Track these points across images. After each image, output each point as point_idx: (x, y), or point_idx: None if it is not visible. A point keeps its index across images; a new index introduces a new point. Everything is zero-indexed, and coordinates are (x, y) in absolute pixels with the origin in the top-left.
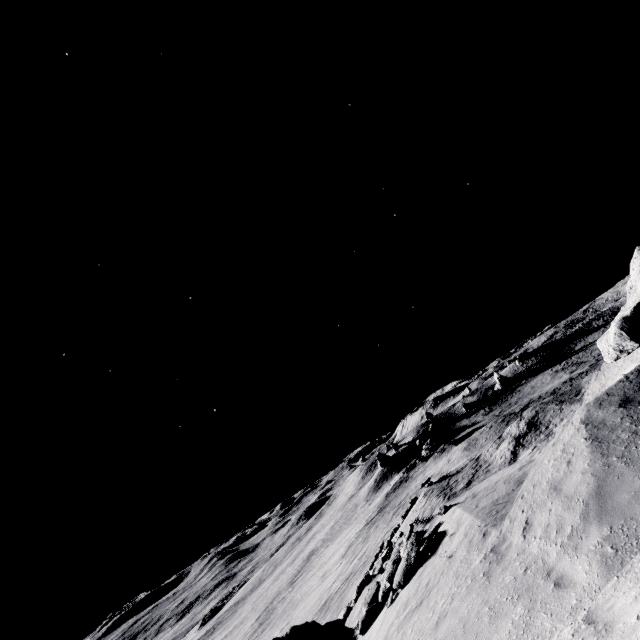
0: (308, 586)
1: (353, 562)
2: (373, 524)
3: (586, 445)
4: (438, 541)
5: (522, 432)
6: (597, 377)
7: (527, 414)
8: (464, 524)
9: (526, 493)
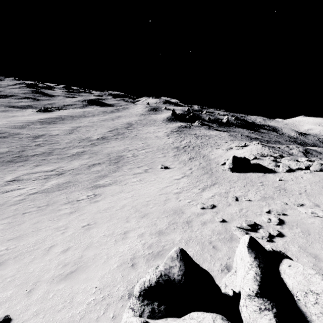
0: (147, 136)
1: (183, 142)
2: (180, 134)
3: None
4: None
5: (304, 152)
6: None
7: (301, 147)
8: None
9: None
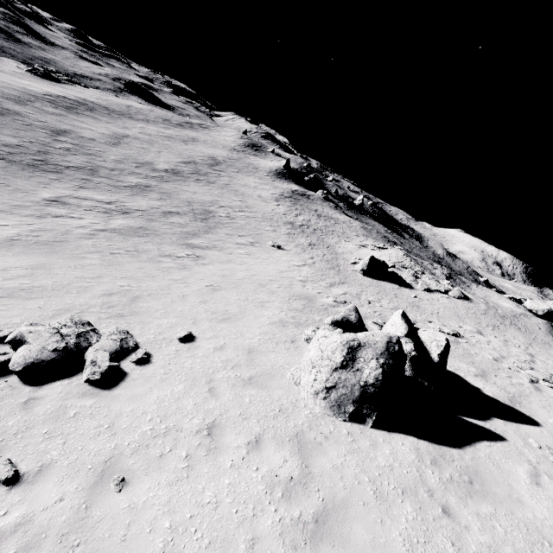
0: (245, 191)
1: (300, 217)
2: (295, 204)
3: (546, 330)
4: (467, 298)
5: (447, 275)
6: (478, 288)
7: (446, 269)
8: (482, 304)
9: (520, 322)
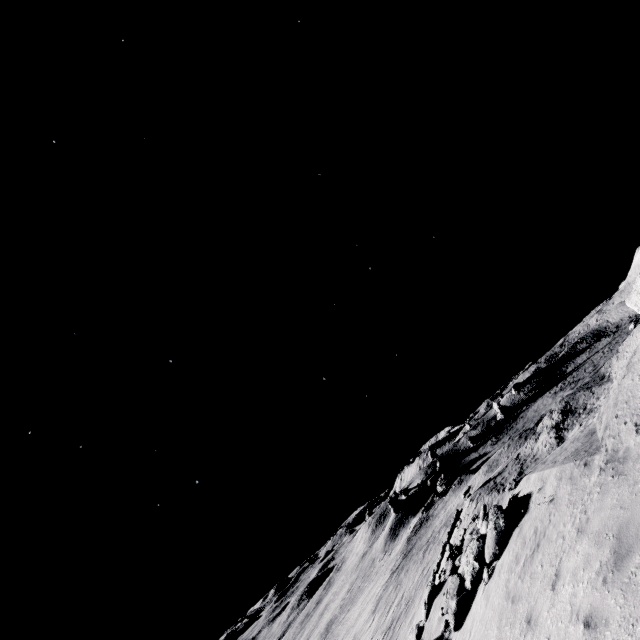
0: None
1: (390, 611)
2: (401, 570)
3: None
4: (524, 503)
5: (559, 420)
6: (619, 357)
7: (556, 406)
8: (551, 475)
9: (620, 411)
